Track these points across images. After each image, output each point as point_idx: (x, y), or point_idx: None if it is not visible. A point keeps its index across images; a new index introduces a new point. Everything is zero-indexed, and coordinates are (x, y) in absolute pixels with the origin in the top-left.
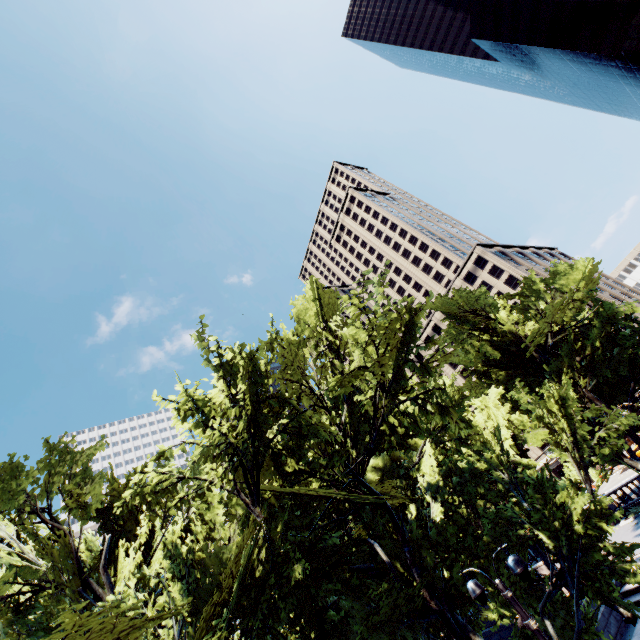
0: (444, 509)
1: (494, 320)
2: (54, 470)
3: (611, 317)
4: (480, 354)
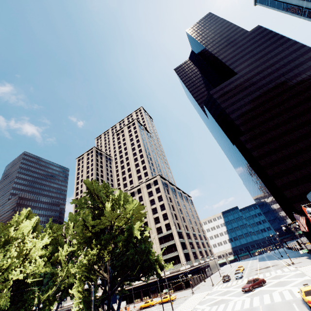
0: None
1: (104, 206)
2: None
3: (132, 234)
4: (92, 218)
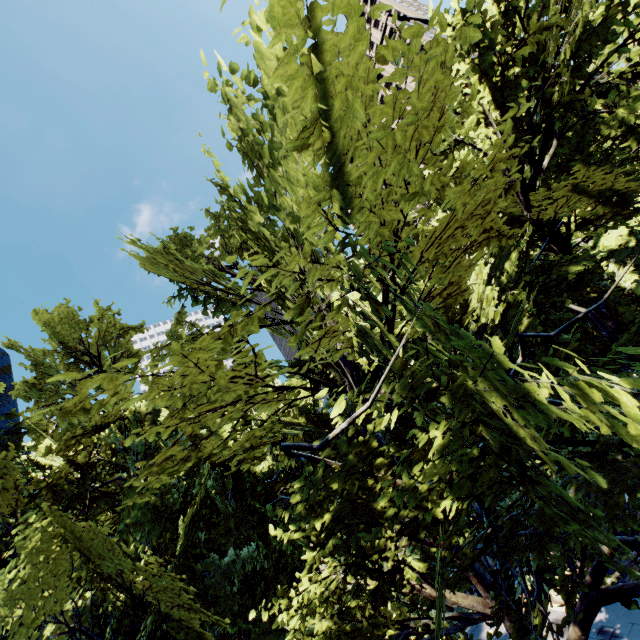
0: (638, 270)
1: None
2: (229, 236)
3: None
4: None
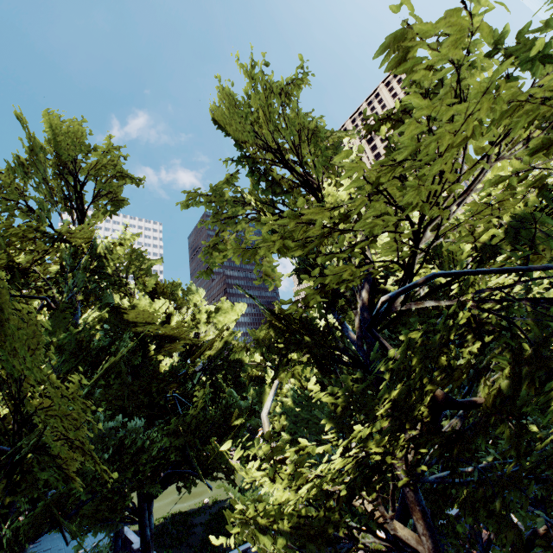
0: None
1: None
2: None
3: None
4: None
